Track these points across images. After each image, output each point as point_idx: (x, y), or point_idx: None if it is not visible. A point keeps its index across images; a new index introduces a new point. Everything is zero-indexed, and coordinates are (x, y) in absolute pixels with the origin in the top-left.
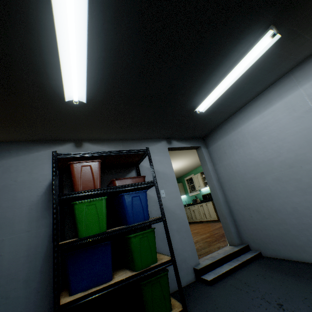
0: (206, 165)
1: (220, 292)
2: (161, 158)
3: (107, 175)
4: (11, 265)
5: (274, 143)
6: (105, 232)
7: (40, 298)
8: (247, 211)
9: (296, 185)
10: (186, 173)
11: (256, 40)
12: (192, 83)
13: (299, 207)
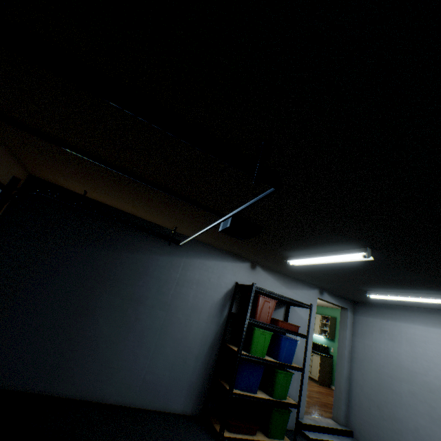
0: (344, 331)
1: None
2: None
3: None
4: (192, 341)
5: (426, 361)
6: (265, 359)
7: (200, 373)
8: (367, 400)
9: (427, 410)
10: None
11: None
12: (378, 284)
13: (421, 429)
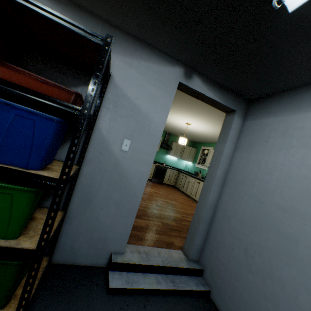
0: (223, 144)
1: None
2: (157, 93)
3: (47, 68)
4: None
5: None
6: None
7: None
8: (232, 238)
9: None
10: (207, 142)
11: None
12: None
13: None
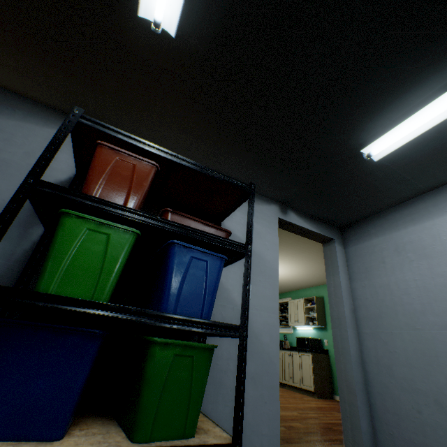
0: (336, 276)
1: None
2: (263, 230)
3: None
4: None
5: None
6: (99, 303)
7: None
8: (410, 395)
9: None
10: (280, 292)
11: None
12: (388, 76)
13: None
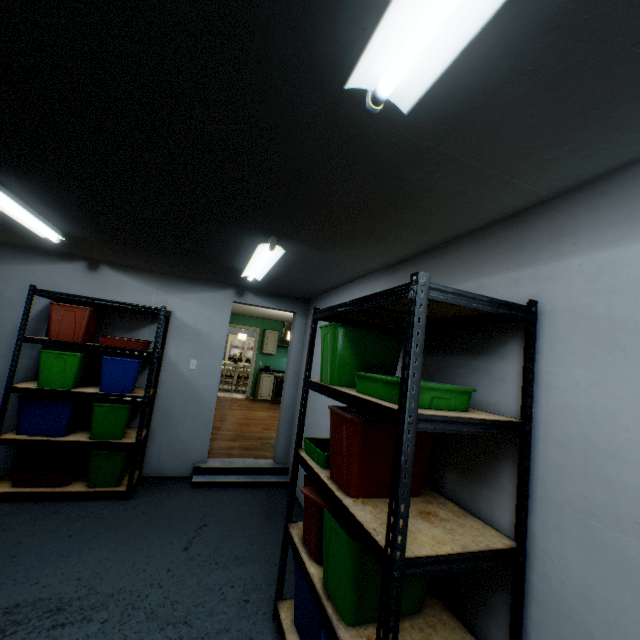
0: (291, 345)
1: (187, 495)
2: (215, 315)
3: (121, 319)
4: None
5: None
6: (66, 391)
7: (4, 424)
8: None
9: (328, 425)
10: None
11: (266, 241)
12: (214, 252)
13: None
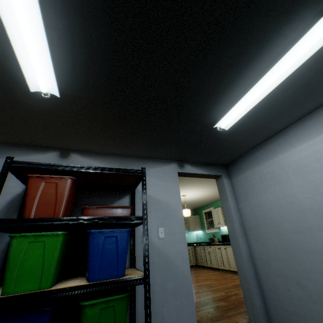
0: (226, 201)
1: None
2: (167, 184)
3: (91, 198)
4: None
5: None
6: (44, 291)
7: None
8: (282, 279)
9: None
10: (205, 204)
11: (317, 18)
12: (212, 84)
13: None
